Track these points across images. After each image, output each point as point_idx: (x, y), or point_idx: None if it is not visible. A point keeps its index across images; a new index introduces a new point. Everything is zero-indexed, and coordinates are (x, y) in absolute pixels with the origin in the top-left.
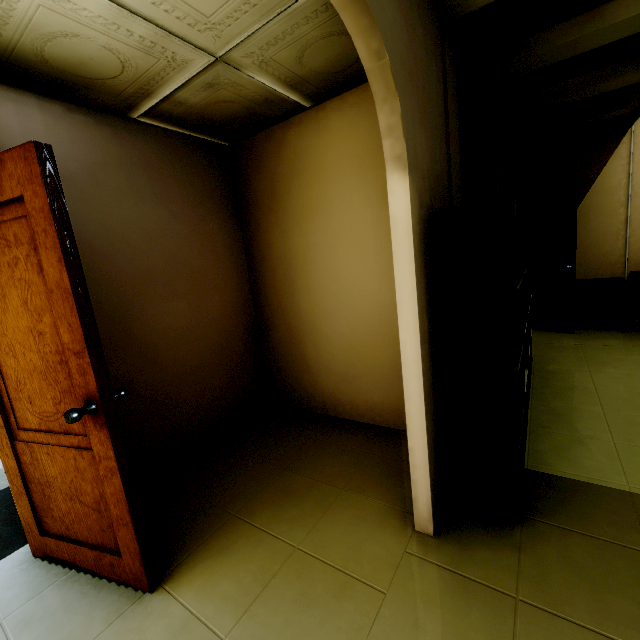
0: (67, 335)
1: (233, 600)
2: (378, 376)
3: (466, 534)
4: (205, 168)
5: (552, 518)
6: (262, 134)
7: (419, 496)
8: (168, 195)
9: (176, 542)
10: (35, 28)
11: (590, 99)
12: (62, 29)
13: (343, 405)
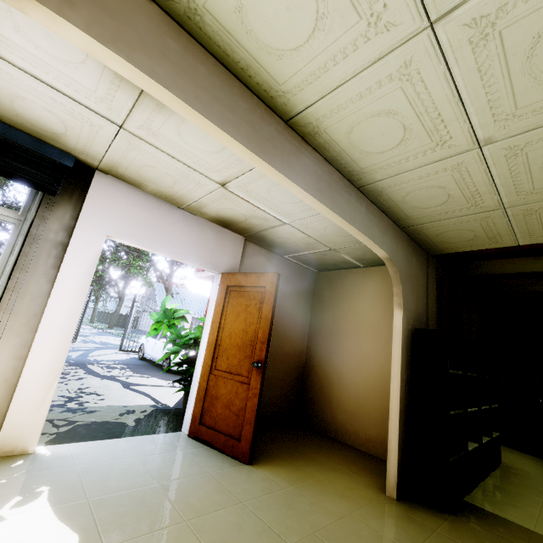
0: (261, 334)
1: (288, 480)
2: (376, 417)
3: (415, 506)
4: (304, 280)
5: (472, 519)
6: (335, 271)
7: (390, 471)
8: (286, 289)
9: (255, 455)
10: (278, 236)
11: (539, 291)
12: (286, 237)
13: (349, 434)
